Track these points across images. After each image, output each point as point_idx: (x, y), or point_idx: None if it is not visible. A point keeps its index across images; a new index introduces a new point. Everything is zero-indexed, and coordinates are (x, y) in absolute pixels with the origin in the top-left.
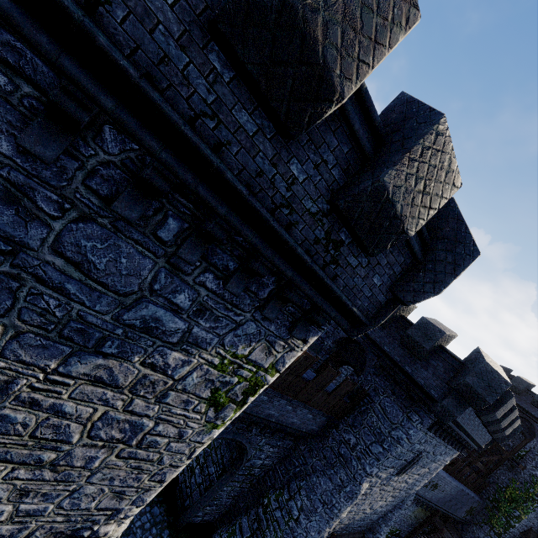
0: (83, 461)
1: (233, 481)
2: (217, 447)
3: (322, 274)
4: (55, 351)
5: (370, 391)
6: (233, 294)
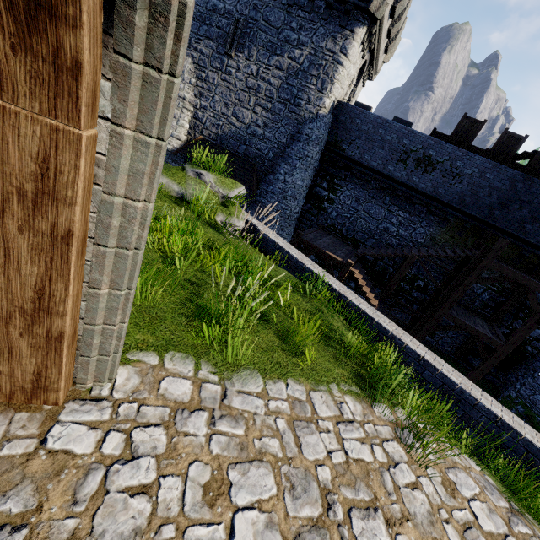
0: None
1: None
2: None
3: None
4: None
5: None
6: None
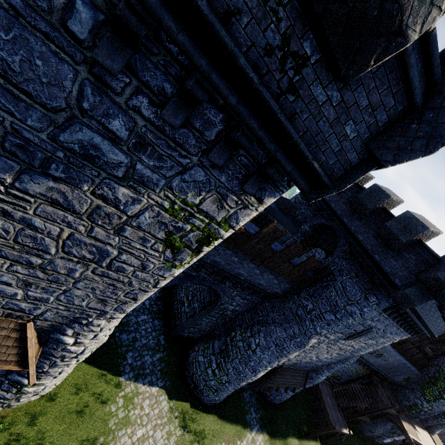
0: (66, 271)
1: (210, 316)
2: (201, 291)
3: (274, 106)
4: (5, 165)
5: (334, 271)
6: (170, 126)
